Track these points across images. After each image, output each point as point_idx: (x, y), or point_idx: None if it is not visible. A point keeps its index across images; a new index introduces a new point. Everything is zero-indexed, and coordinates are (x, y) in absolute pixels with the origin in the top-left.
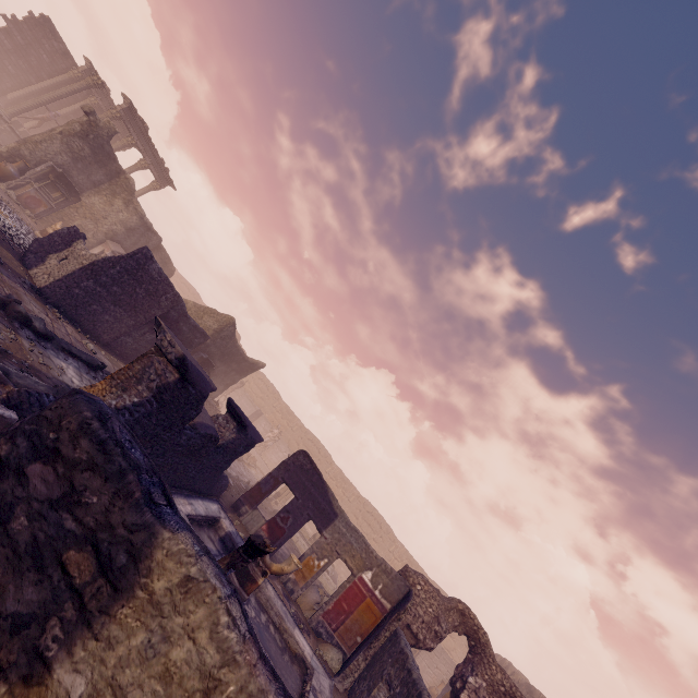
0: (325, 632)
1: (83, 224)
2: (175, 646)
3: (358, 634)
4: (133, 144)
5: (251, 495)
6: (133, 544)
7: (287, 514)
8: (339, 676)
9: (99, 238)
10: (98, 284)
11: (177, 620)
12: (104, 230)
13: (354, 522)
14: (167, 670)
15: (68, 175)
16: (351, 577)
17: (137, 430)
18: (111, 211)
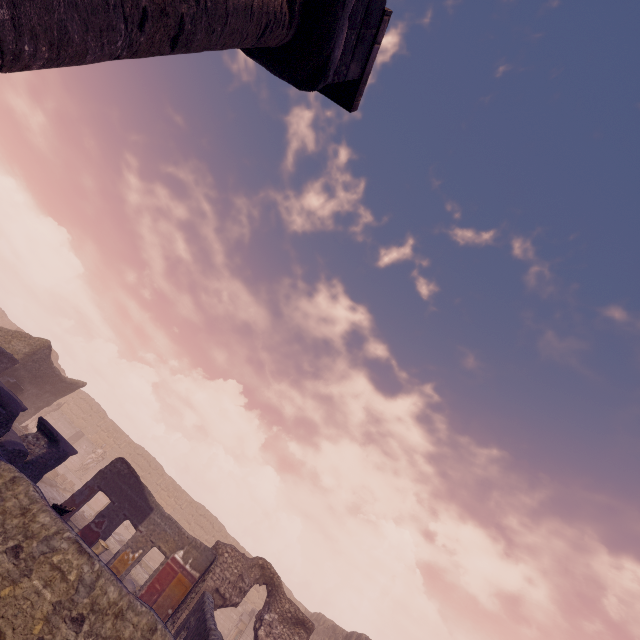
0: None
1: None
2: (8, 502)
3: (169, 607)
4: None
5: None
6: None
7: (102, 518)
8: None
9: None
10: None
11: (9, 493)
12: None
13: (187, 528)
14: (4, 510)
15: None
16: (165, 560)
17: None
18: None
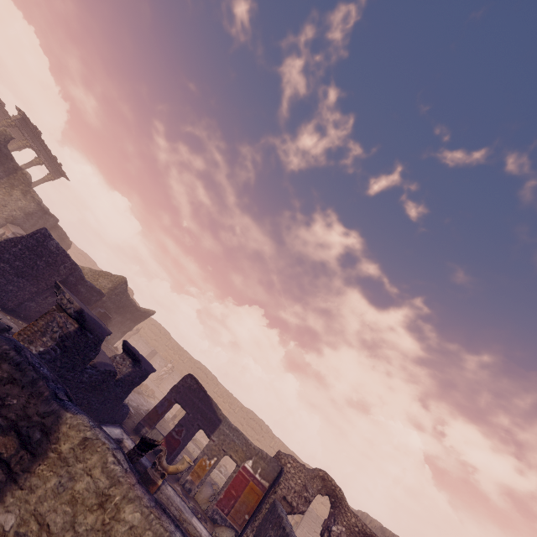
0: (219, 517)
1: None
2: (78, 481)
3: (246, 512)
4: (28, 146)
5: (149, 418)
6: (45, 425)
7: (181, 427)
8: None
9: None
10: (2, 260)
11: (79, 466)
12: (4, 216)
13: (241, 429)
14: (73, 497)
15: None
16: (236, 468)
17: None
18: (10, 200)
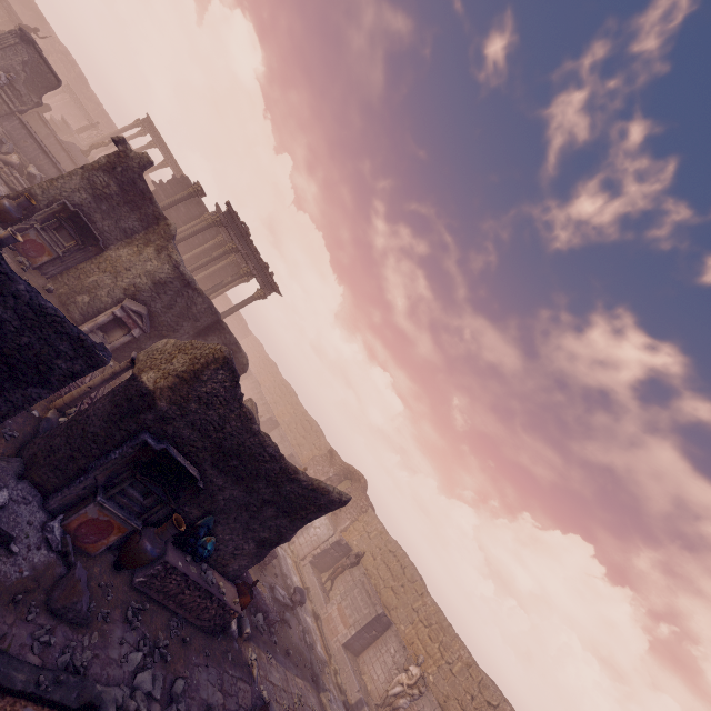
0: None
1: (100, 279)
2: None
3: None
4: (234, 248)
5: None
6: None
7: None
8: None
9: (116, 296)
10: None
11: None
12: (123, 285)
13: None
14: None
15: (89, 219)
16: None
17: None
18: (138, 261)
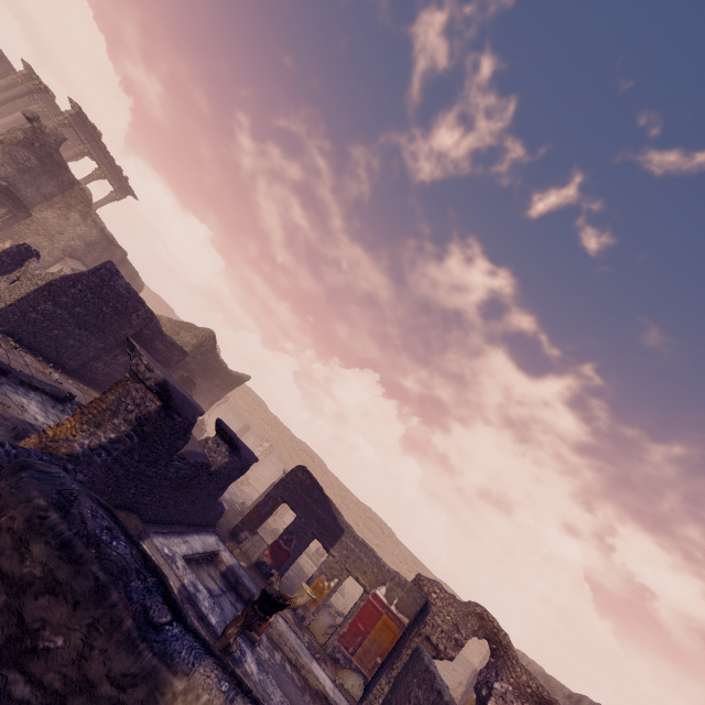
0: (342, 657)
1: (36, 241)
2: None
3: (377, 654)
4: (86, 153)
5: (249, 520)
6: None
7: (290, 535)
8: (363, 704)
9: (56, 255)
10: (58, 305)
11: None
12: (60, 247)
13: (356, 530)
14: None
15: (14, 188)
16: (364, 595)
17: (117, 470)
18: (67, 225)
